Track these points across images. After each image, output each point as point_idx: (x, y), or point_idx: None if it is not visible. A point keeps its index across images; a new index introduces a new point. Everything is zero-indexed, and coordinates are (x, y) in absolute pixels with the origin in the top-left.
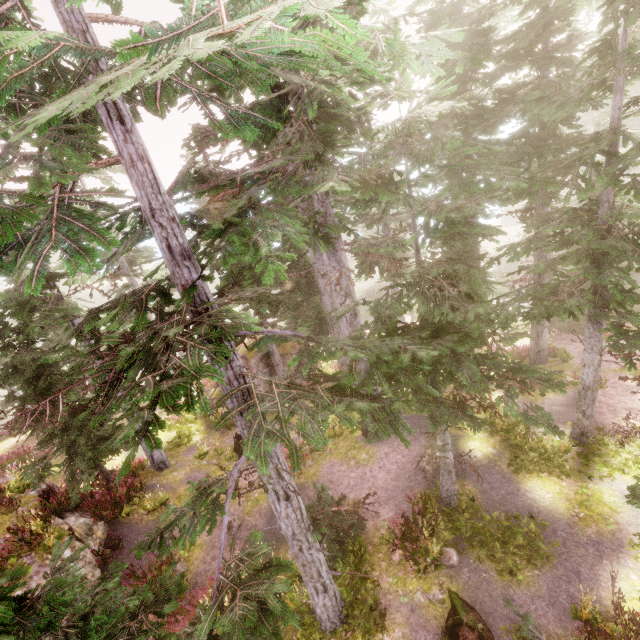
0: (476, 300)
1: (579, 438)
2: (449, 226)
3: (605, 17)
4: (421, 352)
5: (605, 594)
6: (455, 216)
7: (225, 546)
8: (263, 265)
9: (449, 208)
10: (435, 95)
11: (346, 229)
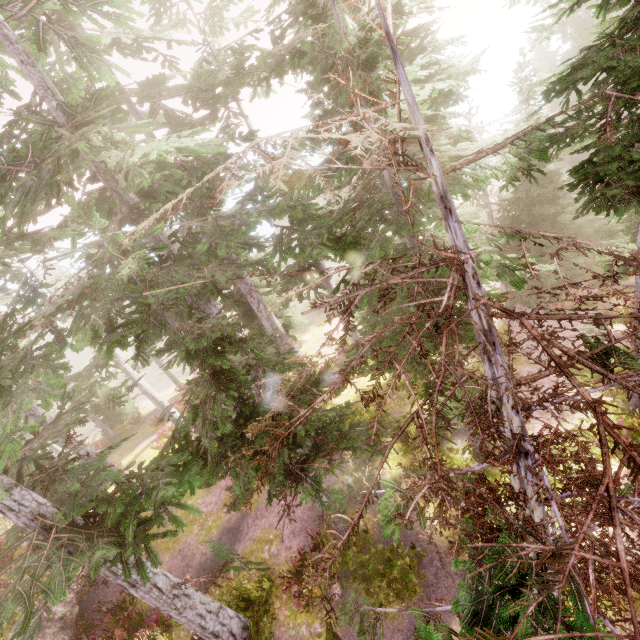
0: (220, 427)
1: (478, 456)
2: (196, 353)
3: (329, 89)
4: (162, 491)
5: (455, 628)
6: (193, 348)
7: (180, 575)
8: (5, 444)
9: (186, 341)
10: (147, 235)
11: (215, 291)
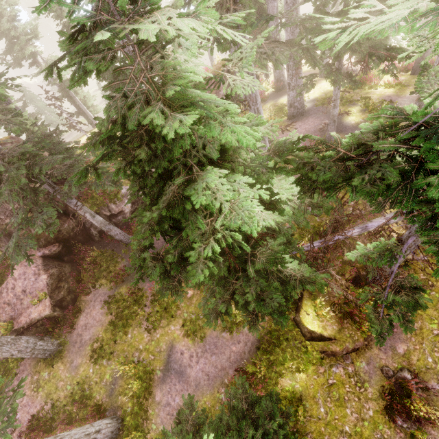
0: None
1: None
2: None
3: None
4: None
5: None
6: None
7: None
8: None
9: None
10: None
11: None
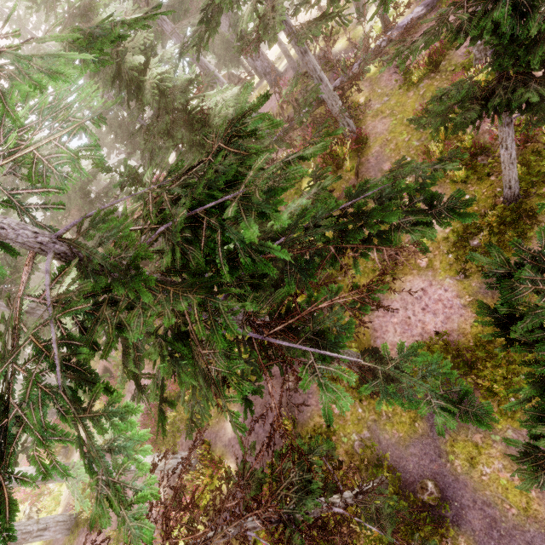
0: None
1: None
2: None
3: None
4: None
5: None
6: None
7: None
8: None
9: None
10: None
11: None
